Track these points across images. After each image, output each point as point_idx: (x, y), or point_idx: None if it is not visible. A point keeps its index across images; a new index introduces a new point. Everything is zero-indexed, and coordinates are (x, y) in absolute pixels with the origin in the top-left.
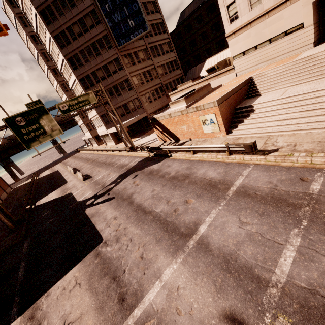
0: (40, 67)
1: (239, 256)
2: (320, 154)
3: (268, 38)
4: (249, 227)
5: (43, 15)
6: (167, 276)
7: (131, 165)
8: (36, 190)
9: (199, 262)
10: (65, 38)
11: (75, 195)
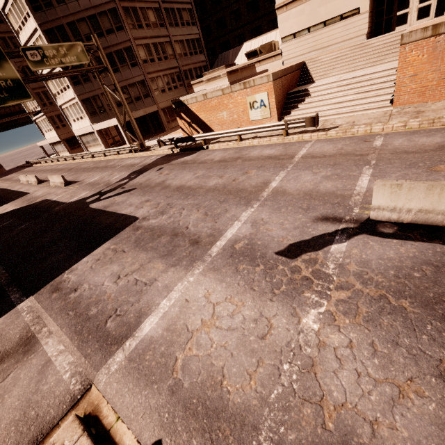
0: None
1: (320, 189)
2: (378, 124)
3: (323, 20)
4: (323, 174)
5: None
6: (246, 217)
7: (146, 162)
8: None
9: (280, 201)
10: None
11: (58, 199)
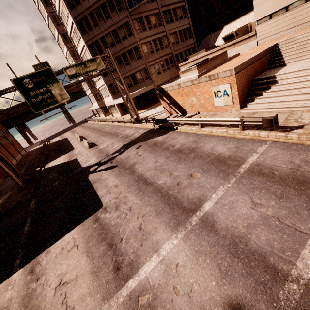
0: (51, 32)
1: (251, 240)
2: None
3: None
4: (263, 210)
5: None
6: (166, 251)
7: (135, 136)
8: (46, 154)
9: (203, 241)
10: None
11: (80, 161)
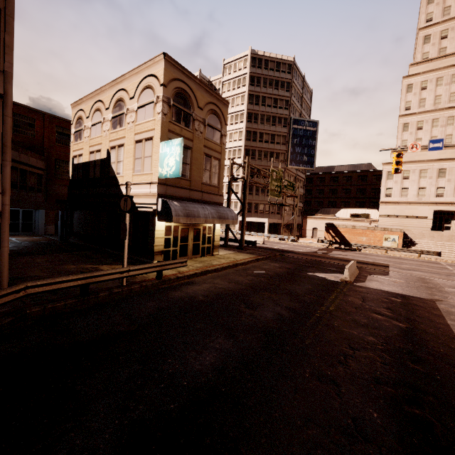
0: None
1: None
2: None
3: (407, 215)
4: None
5: (249, 115)
6: None
7: (317, 247)
8: None
9: None
10: (254, 136)
11: (280, 248)
